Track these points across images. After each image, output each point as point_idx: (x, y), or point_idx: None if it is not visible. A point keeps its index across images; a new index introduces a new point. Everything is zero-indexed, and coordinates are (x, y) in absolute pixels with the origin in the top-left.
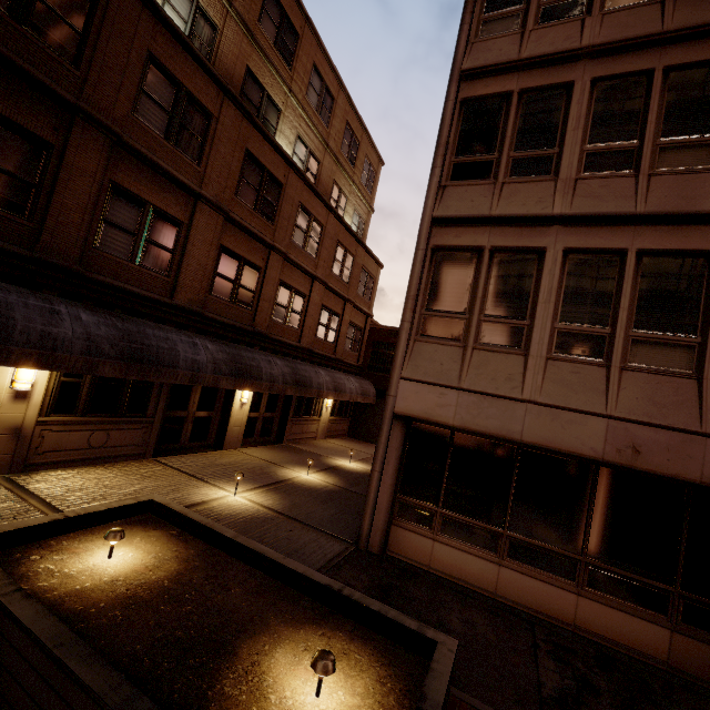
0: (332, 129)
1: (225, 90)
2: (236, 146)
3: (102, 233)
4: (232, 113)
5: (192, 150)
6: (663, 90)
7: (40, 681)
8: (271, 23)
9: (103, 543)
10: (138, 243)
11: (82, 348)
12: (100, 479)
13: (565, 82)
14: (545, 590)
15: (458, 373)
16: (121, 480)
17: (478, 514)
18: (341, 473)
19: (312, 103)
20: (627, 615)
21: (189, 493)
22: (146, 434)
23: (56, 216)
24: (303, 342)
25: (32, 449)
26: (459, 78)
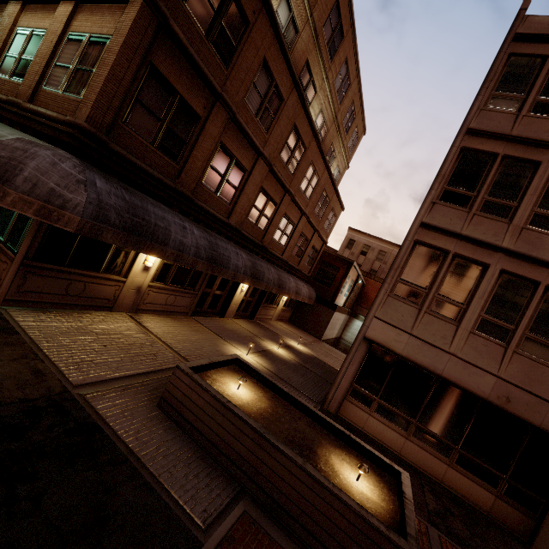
0: (342, 105)
1: (296, 83)
2: (290, 121)
3: (207, 174)
4: (294, 98)
5: (266, 123)
6: None
7: (255, 445)
8: (330, 28)
9: (229, 379)
10: (222, 182)
11: (193, 252)
12: (174, 327)
13: (535, 160)
14: (430, 459)
15: (412, 324)
16: (185, 330)
17: (401, 408)
18: (295, 351)
19: (336, 86)
20: (473, 483)
21: (222, 348)
22: (192, 301)
23: (190, 163)
24: (284, 255)
25: (142, 300)
26: (465, 132)
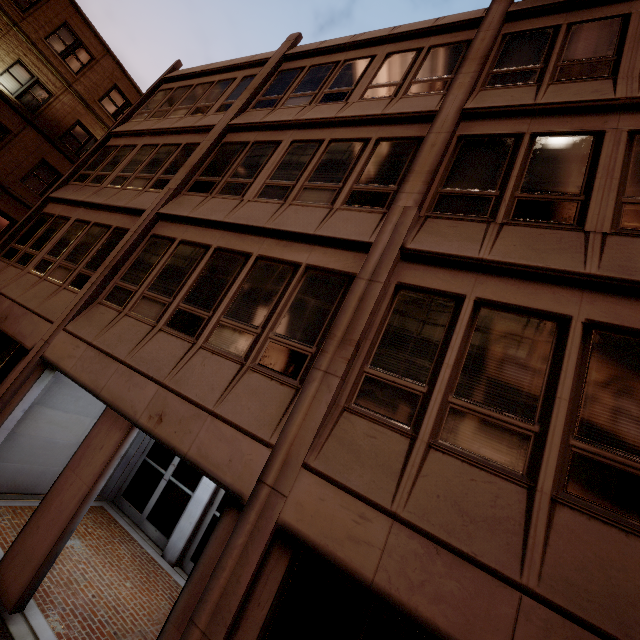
0: None
1: (29, 122)
2: (32, 155)
3: None
4: (34, 136)
5: None
6: (155, 153)
7: None
8: (112, 104)
9: None
10: None
11: None
12: None
13: (136, 144)
14: None
15: None
16: None
17: None
18: None
19: None
20: None
21: None
22: None
23: None
24: None
25: None
26: (109, 135)
